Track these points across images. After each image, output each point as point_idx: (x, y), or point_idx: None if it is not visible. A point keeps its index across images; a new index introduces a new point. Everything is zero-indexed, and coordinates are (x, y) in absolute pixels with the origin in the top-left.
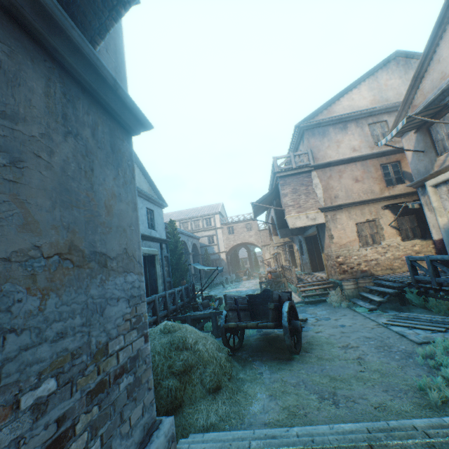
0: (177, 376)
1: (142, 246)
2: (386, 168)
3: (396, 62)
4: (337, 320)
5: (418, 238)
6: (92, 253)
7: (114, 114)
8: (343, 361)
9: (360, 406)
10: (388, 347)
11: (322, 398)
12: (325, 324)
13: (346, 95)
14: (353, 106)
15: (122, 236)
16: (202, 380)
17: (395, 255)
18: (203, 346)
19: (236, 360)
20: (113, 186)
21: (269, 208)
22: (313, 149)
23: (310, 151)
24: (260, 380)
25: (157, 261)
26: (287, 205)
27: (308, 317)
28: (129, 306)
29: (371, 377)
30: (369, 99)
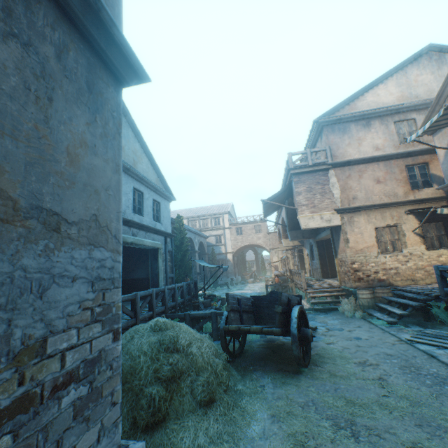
0: (164, 383)
1: (145, 238)
2: (412, 169)
3: (429, 57)
4: (351, 332)
5: (445, 248)
6: (34, 208)
7: (97, 47)
8: (361, 381)
9: (388, 443)
10: (415, 368)
11: (337, 427)
12: (337, 335)
13: (371, 90)
14: (379, 103)
15: (91, 198)
16: (193, 390)
17: (418, 264)
18: (198, 350)
19: (235, 368)
20: (84, 132)
21: (280, 209)
22: (332, 146)
23: (328, 148)
24: (261, 395)
25: (160, 255)
26: (301, 204)
27: (317, 326)
28: (92, 291)
29: (398, 405)
30: (396, 96)
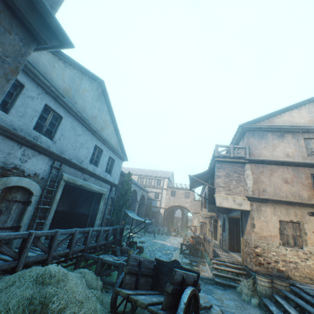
0: None
1: (93, 183)
2: None
3: None
4: None
5: None
6: None
7: None
8: None
9: None
10: None
11: None
12: None
13: (287, 112)
14: (292, 122)
15: None
16: None
17: None
18: None
19: None
20: None
21: (205, 185)
22: (251, 146)
23: (248, 147)
24: None
25: (103, 199)
26: (219, 185)
27: (213, 303)
28: None
29: None
30: (307, 119)
